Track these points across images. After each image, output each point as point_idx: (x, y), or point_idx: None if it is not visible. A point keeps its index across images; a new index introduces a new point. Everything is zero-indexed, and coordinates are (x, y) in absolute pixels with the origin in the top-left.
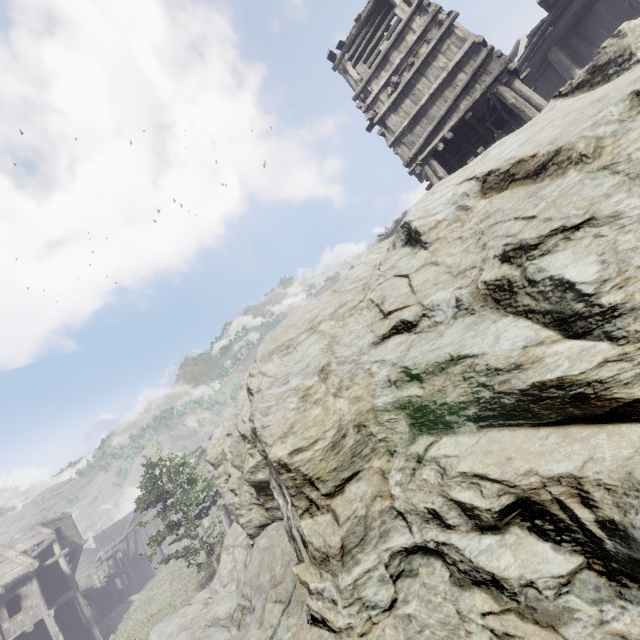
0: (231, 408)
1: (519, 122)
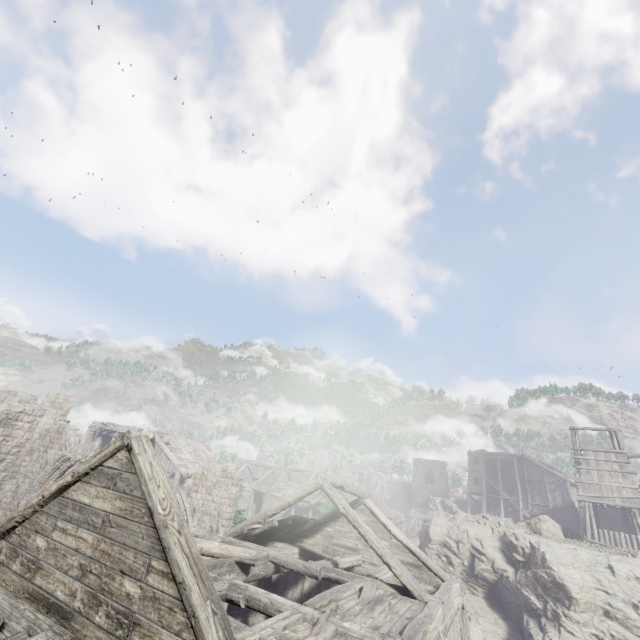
0: (444, 522)
1: (632, 516)
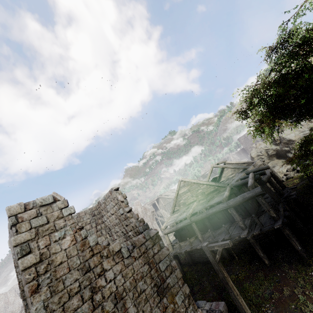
0: (254, 150)
1: None
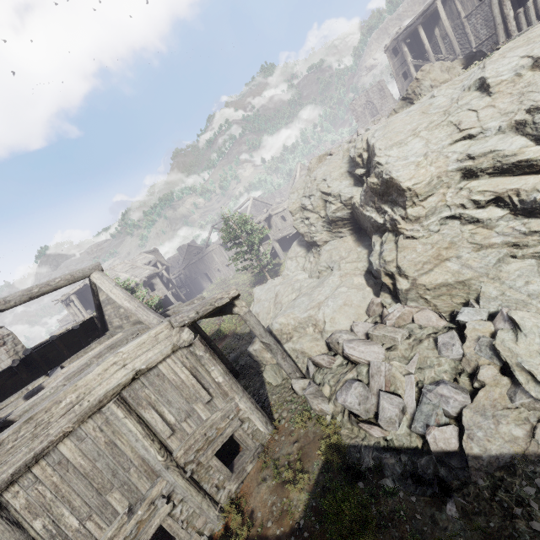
0: (300, 182)
1: None
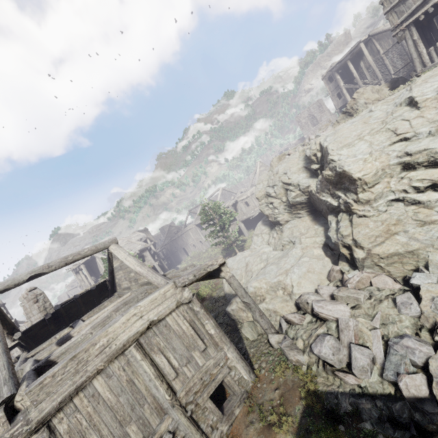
0: (265, 176)
1: None
